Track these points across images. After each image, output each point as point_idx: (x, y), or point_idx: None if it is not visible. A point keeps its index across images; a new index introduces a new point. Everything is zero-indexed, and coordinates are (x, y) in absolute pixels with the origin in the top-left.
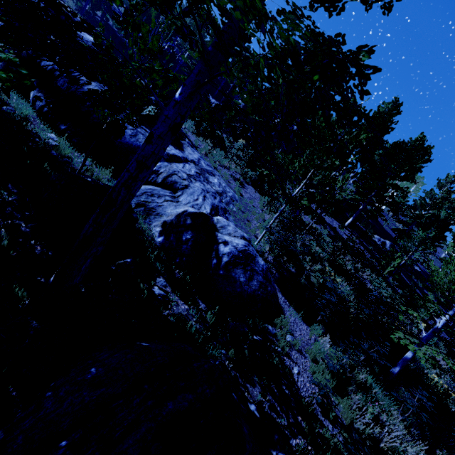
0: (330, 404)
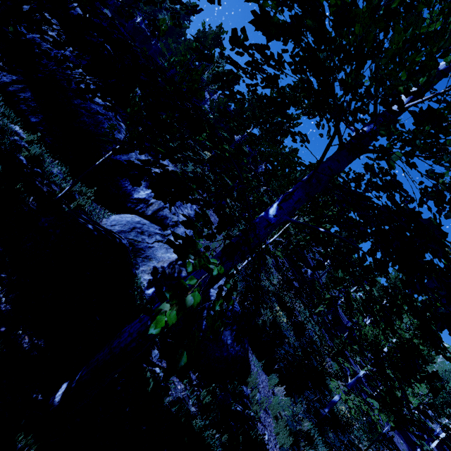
0: None
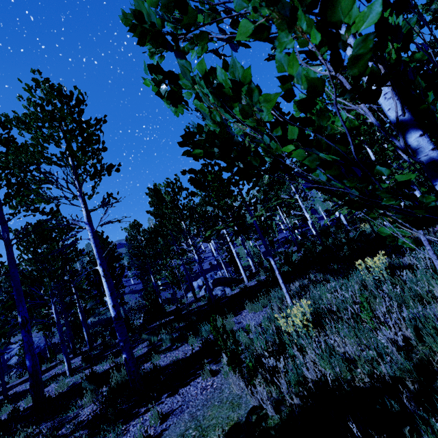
0: None
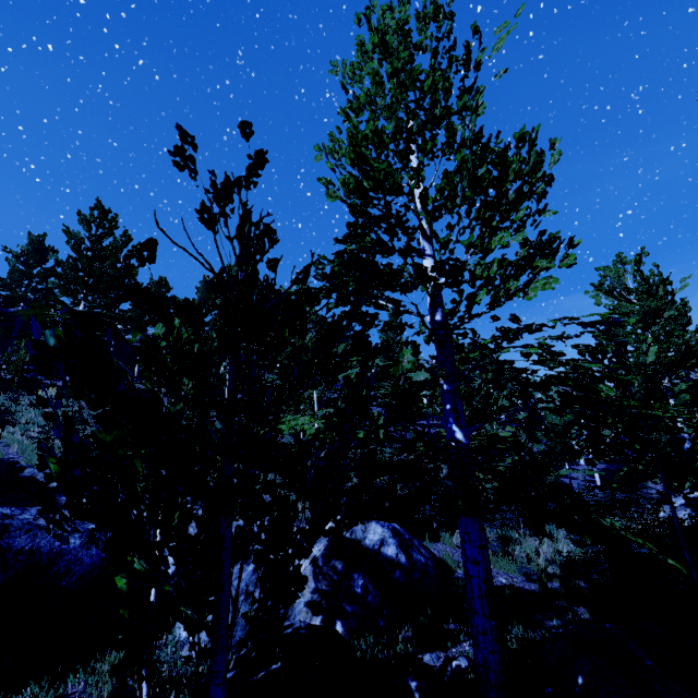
0: (534, 572)
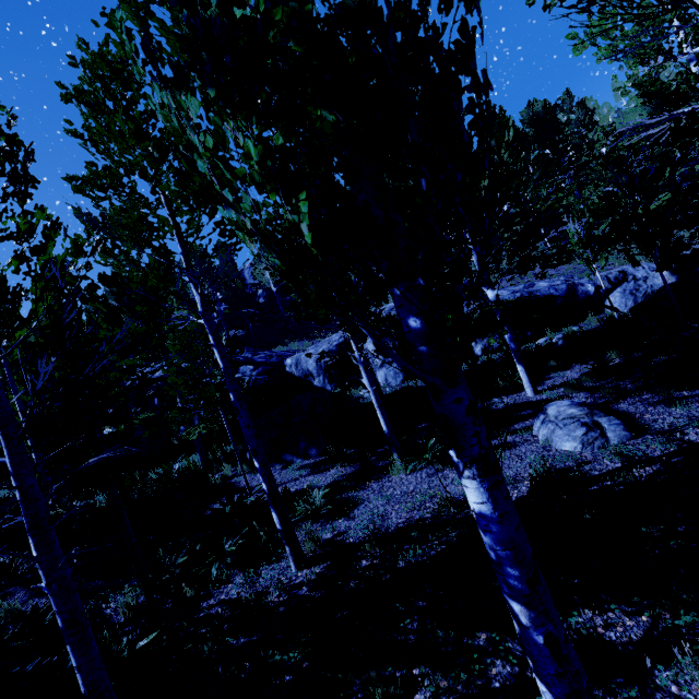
0: None
